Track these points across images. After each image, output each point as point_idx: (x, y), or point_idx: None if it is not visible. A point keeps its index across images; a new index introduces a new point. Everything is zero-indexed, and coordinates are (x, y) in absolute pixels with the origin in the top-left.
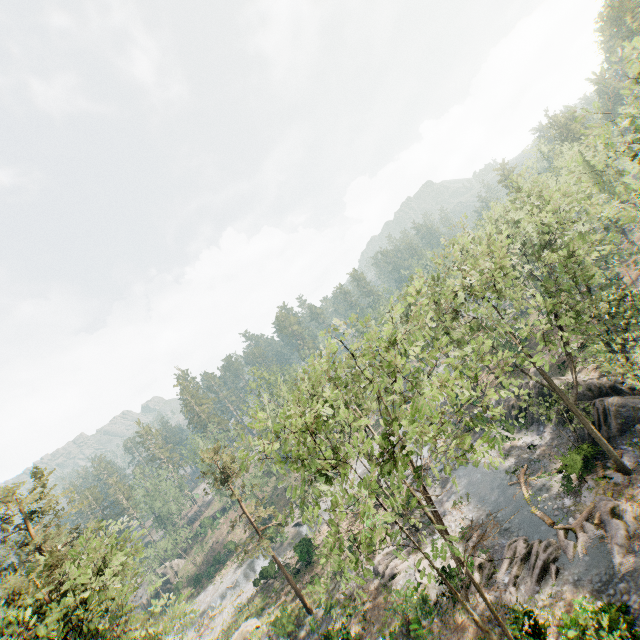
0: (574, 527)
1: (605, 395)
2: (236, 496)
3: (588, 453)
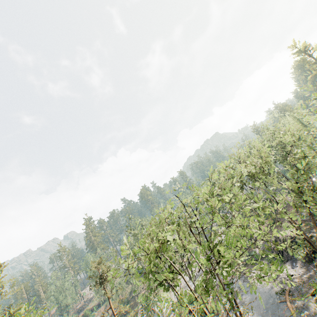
0: None
1: None
2: (107, 294)
3: None
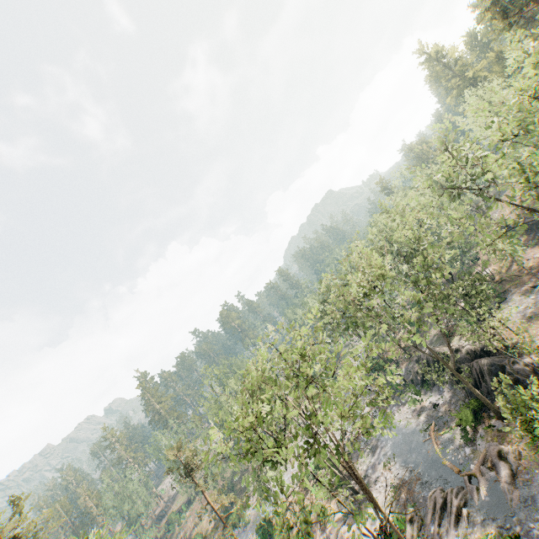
0: (475, 472)
1: (480, 356)
2: (200, 488)
3: (475, 407)
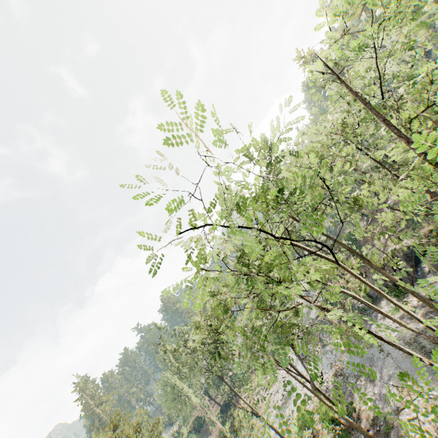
0: None
1: None
2: None
3: None
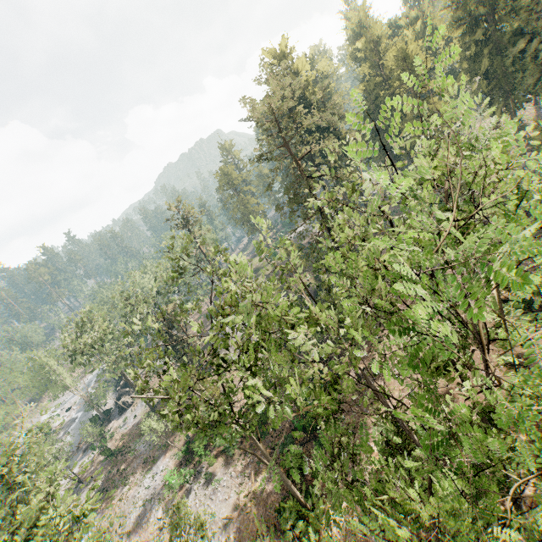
0: (81, 445)
1: (128, 386)
2: None
3: (104, 414)
